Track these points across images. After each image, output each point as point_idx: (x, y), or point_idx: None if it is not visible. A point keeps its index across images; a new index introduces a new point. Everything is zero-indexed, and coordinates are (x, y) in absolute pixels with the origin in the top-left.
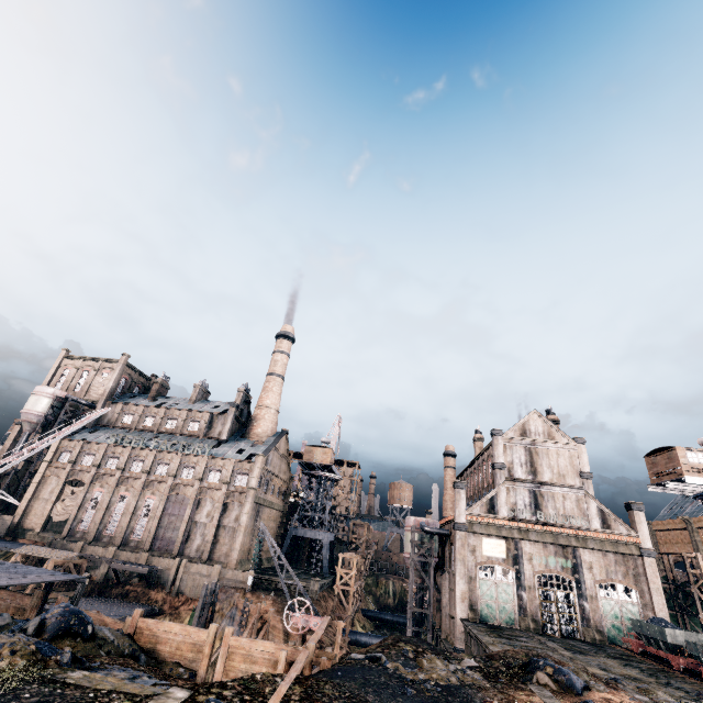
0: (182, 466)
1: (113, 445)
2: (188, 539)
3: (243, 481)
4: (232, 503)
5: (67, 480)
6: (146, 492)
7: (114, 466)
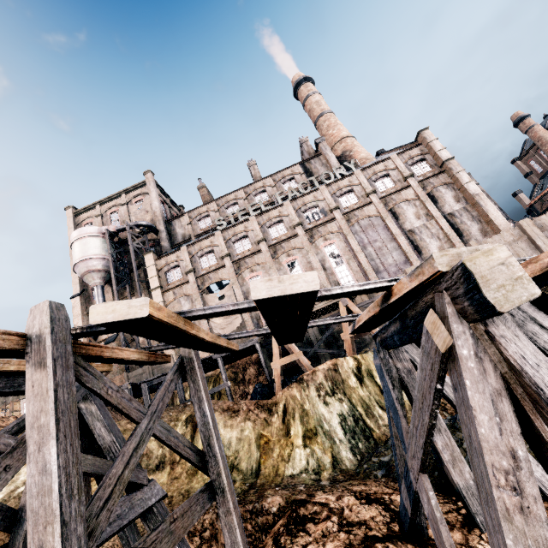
0: (335, 197)
1: (227, 229)
2: (419, 250)
3: (423, 168)
4: (435, 191)
5: (201, 291)
6: (316, 243)
7: (247, 246)
